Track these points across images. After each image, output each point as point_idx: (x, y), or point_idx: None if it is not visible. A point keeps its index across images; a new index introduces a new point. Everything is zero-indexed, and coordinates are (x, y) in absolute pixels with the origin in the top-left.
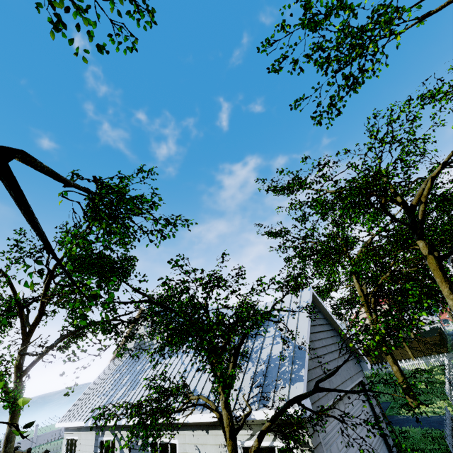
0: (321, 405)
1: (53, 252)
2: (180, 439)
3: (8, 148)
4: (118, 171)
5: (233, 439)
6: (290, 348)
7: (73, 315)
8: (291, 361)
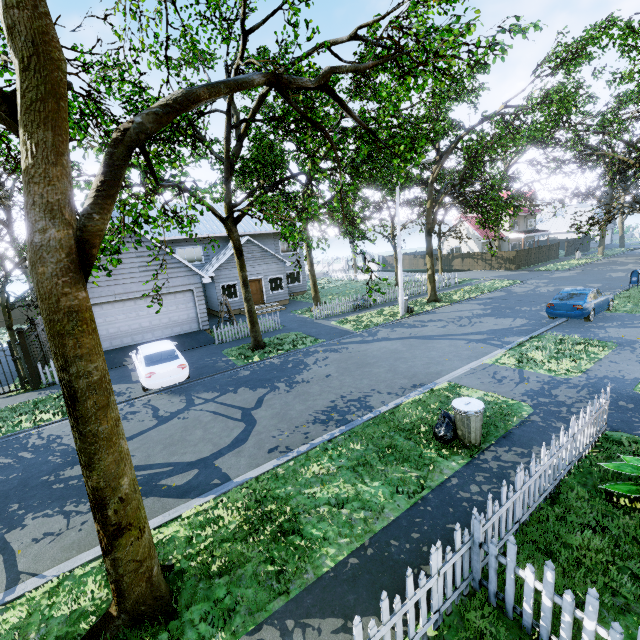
0: None
1: None
2: None
3: None
4: None
5: (2, 307)
6: None
7: None
8: None
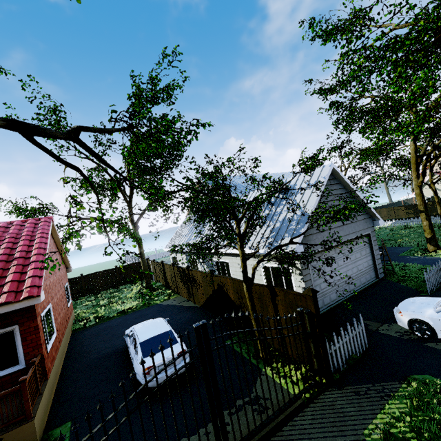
0: (309, 249)
1: (121, 174)
2: (230, 261)
3: (75, 129)
4: (141, 90)
5: (244, 263)
6: (299, 214)
7: None
8: (296, 223)
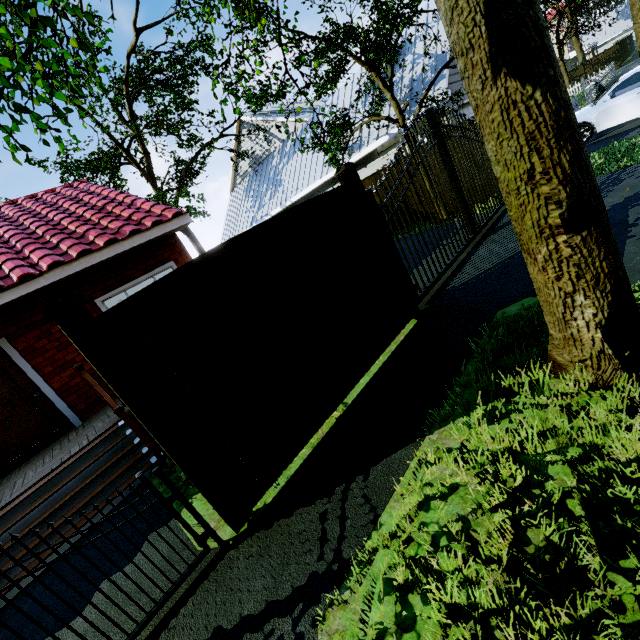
0: (460, 88)
1: None
2: None
3: None
4: None
5: (402, 115)
6: (431, 61)
7: (182, 141)
8: (433, 70)
